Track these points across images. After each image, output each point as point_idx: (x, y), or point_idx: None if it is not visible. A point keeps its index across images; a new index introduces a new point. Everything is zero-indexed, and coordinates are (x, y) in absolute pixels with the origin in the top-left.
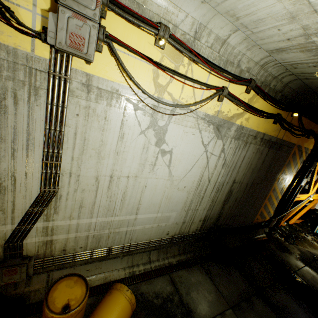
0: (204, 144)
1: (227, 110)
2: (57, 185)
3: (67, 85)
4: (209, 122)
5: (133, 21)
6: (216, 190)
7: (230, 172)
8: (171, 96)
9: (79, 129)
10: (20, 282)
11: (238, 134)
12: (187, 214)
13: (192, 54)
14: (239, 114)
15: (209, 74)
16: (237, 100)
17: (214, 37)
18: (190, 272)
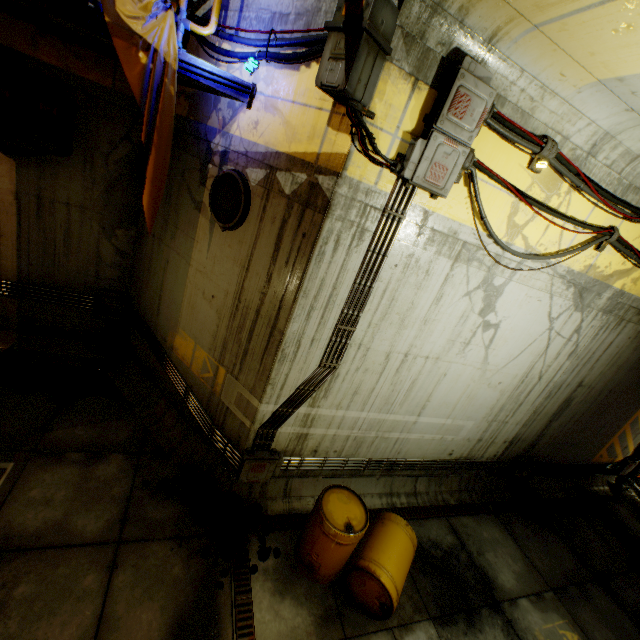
0: (551, 318)
1: (605, 263)
2: (341, 359)
3: (399, 227)
4: (570, 283)
5: (510, 137)
6: (546, 394)
7: (578, 367)
8: (524, 241)
9: (390, 286)
10: (255, 484)
11: (612, 305)
12: (489, 427)
13: (578, 179)
14: (623, 270)
15: (593, 207)
16: (627, 249)
17: (621, 151)
18: (478, 521)
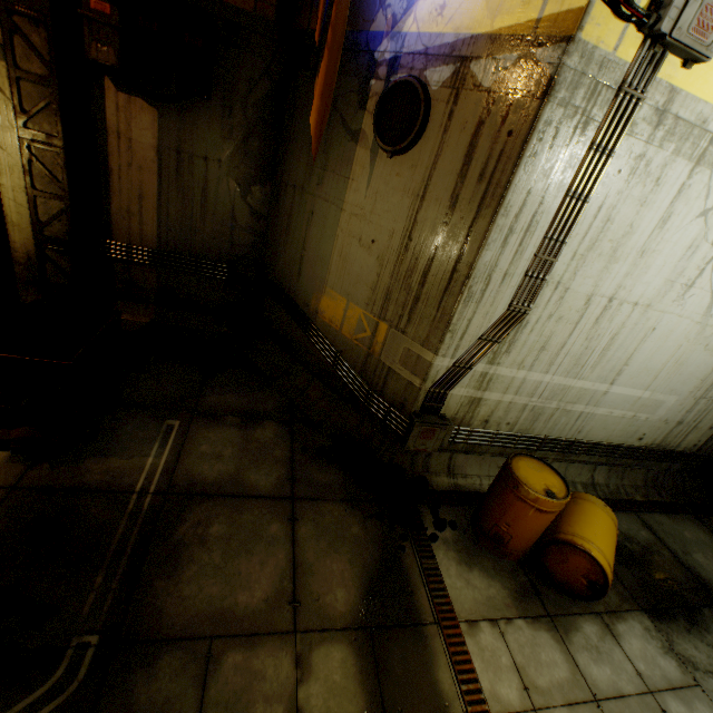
0: None
1: None
2: (534, 302)
3: (634, 113)
4: None
5: None
6: None
7: None
8: None
9: (608, 201)
10: (417, 457)
11: None
12: (694, 406)
13: None
14: None
15: None
16: None
17: None
18: (675, 521)
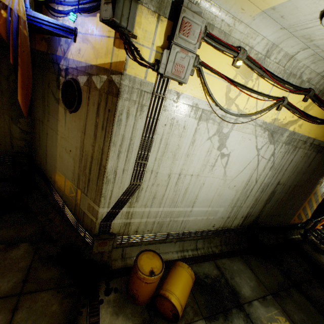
0: (258, 149)
1: (283, 117)
2: (142, 180)
3: (163, 102)
4: (265, 129)
5: (219, 48)
6: (261, 190)
7: (276, 174)
8: (237, 107)
9: (164, 136)
10: (104, 253)
11: (289, 140)
12: (232, 210)
13: (261, 71)
14: (293, 120)
15: (272, 86)
16: (294, 108)
17: (283, 54)
18: (231, 261)
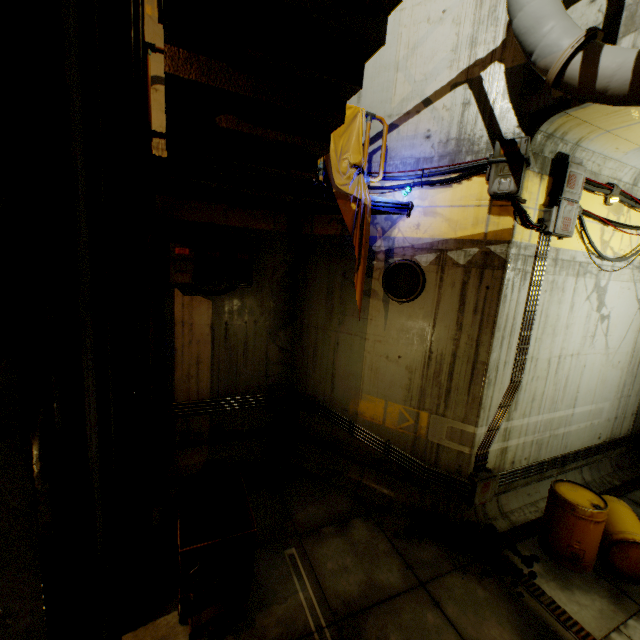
0: (638, 299)
1: None
2: (523, 373)
3: (545, 264)
4: None
5: (593, 190)
6: None
7: None
8: (611, 251)
9: (544, 306)
10: (477, 509)
11: None
12: (619, 404)
13: (632, 202)
14: None
15: None
16: None
17: None
18: None
